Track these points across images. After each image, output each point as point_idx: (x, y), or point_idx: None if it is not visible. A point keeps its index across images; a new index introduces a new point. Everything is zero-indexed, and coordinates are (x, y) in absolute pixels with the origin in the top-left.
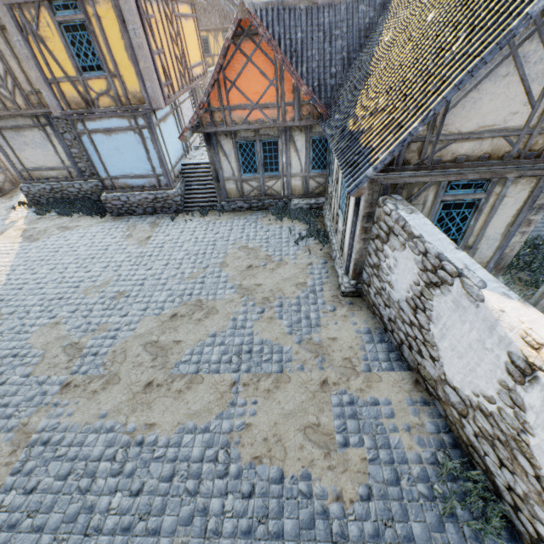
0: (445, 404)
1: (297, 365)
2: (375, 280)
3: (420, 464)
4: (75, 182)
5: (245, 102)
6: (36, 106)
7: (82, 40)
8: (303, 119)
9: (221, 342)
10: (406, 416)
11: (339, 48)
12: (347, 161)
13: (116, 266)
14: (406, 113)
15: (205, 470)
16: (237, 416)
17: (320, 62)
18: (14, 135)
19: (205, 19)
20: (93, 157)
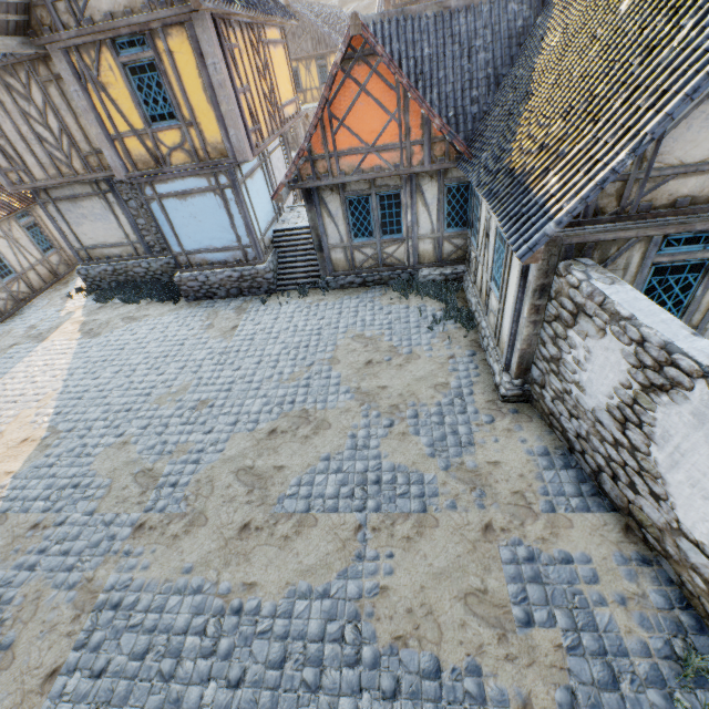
0: (680, 565)
1: (445, 501)
2: (553, 379)
3: (647, 658)
4: (142, 260)
5: (357, 145)
6: (97, 170)
7: (150, 83)
8: (435, 162)
9: (337, 469)
10: (617, 582)
11: (482, 64)
12: (510, 214)
13: (195, 366)
14: (603, 141)
15: (327, 654)
16: (367, 576)
17: (457, 84)
18: (71, 207)
19: (294, 45)
20: (164, 228)
